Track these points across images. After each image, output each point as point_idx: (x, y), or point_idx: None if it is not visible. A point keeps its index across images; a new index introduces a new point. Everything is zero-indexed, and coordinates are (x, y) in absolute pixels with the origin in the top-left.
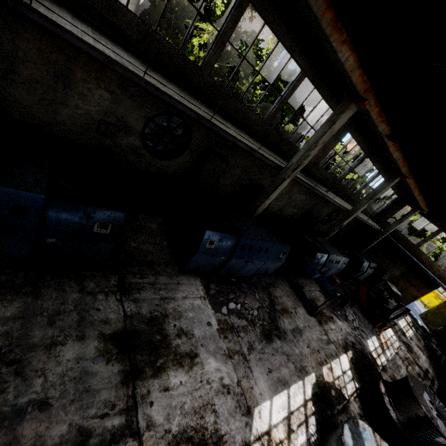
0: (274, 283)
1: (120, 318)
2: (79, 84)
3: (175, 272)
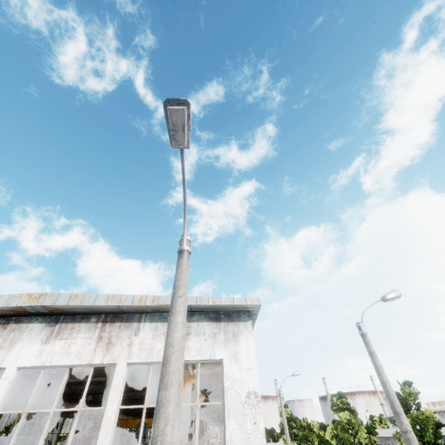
0: None
1: None
2: None
3: None
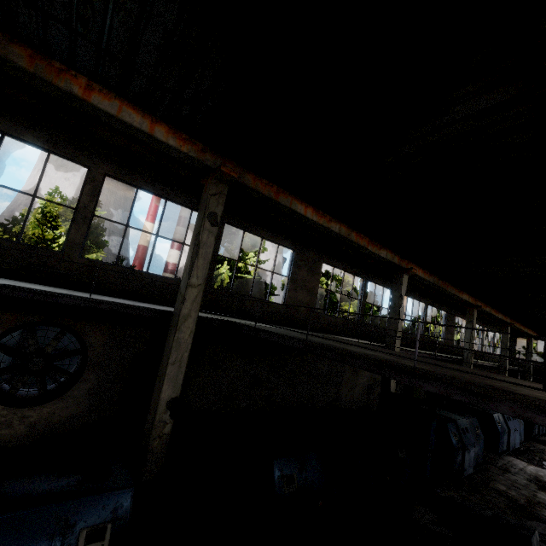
0: (533, 446)
1: (527, 481)
2: (360, 370)
3: (497, 456)
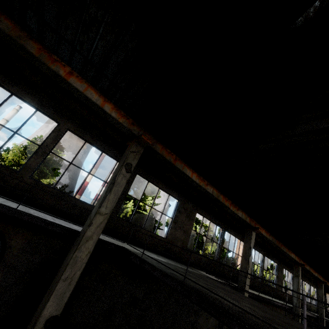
0: None
1: None
2: None
3: None
